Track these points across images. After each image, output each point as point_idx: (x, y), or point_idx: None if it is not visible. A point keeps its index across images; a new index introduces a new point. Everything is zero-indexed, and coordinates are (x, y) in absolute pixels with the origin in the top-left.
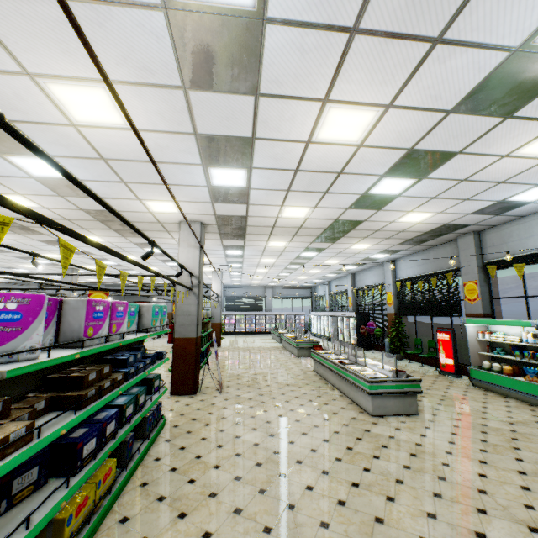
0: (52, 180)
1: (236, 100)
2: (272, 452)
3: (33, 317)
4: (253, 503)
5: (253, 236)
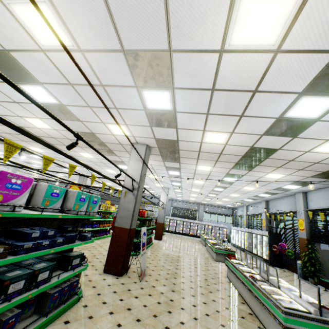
0: (50, 105)
1: None
2: None
3: None
4: None
5: (185, 160)
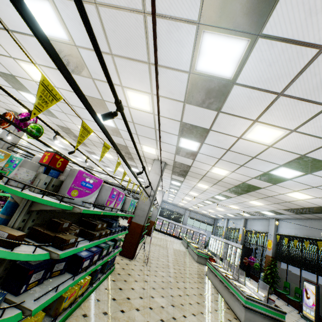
0: (106, 126)
1: (207, 111)
2: (171, 317)
3: (96, 188)
4: None
5: (190, 177)
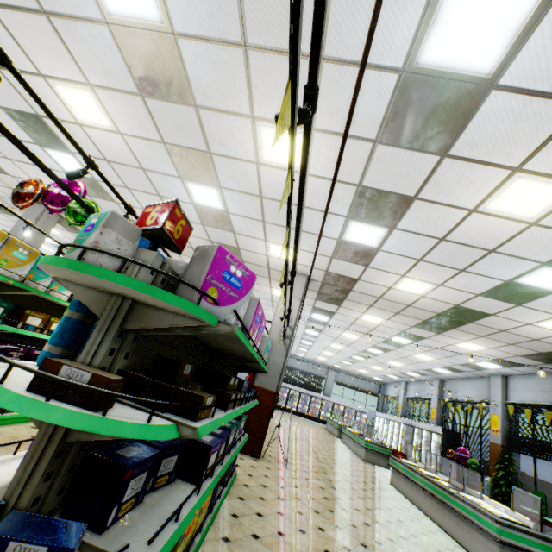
0: (206, 209)
1: (419, 158)
2: None
3: (245, 291)
4: None
5: (351, 303)
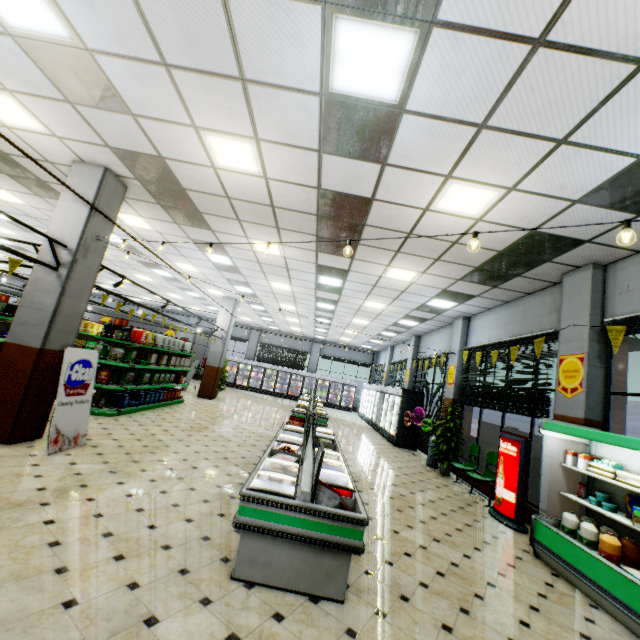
0: None
1: None
2: None
3: None
4: None
5: (217, 221)
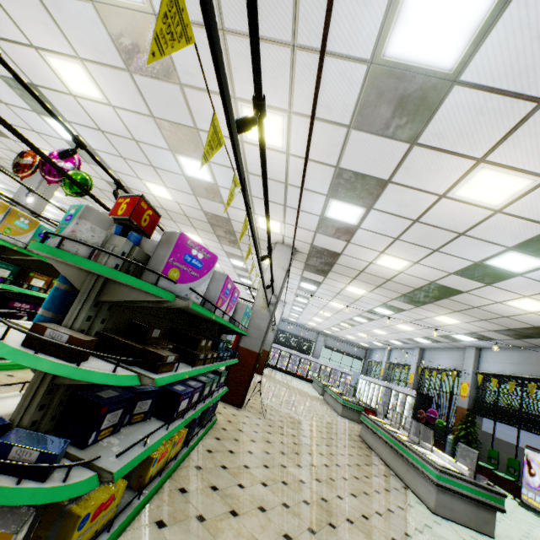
0: (197, 181)
1: (391, 145)
2: (320, 497)
3: (207, 270)
4: (303, 537)
5: (336, 275)
